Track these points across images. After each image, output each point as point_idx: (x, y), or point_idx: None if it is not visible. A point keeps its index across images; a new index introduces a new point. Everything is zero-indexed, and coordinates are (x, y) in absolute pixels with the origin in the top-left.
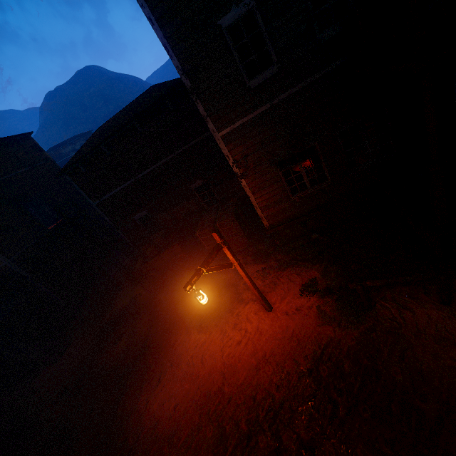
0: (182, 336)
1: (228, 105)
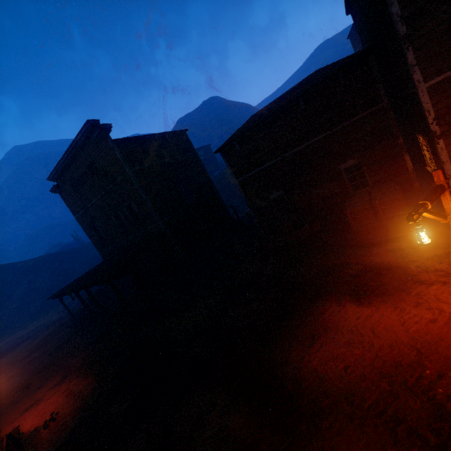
0: (333, 307)
1: (449, 49)
